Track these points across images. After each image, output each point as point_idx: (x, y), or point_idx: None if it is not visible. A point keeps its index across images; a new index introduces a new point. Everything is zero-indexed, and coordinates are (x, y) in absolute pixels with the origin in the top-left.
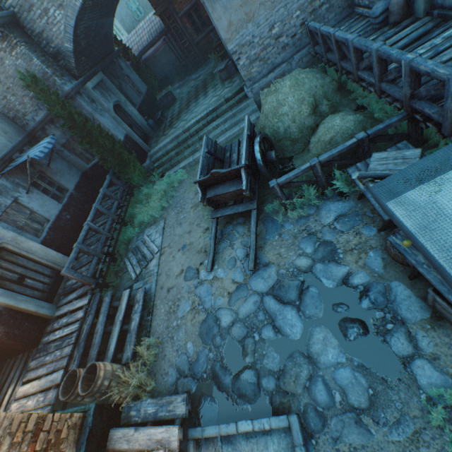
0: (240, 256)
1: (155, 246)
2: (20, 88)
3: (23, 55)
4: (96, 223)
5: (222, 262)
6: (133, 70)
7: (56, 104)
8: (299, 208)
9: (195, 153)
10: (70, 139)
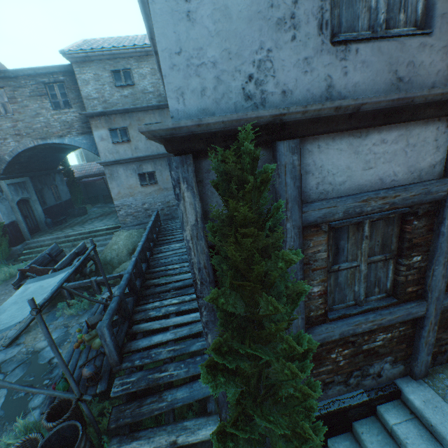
0: (9, 335)
1: None
2: None
3: None
4: None
5: None
6: (65, 184)
7: None
8: (75, 308)
9: None
10: None
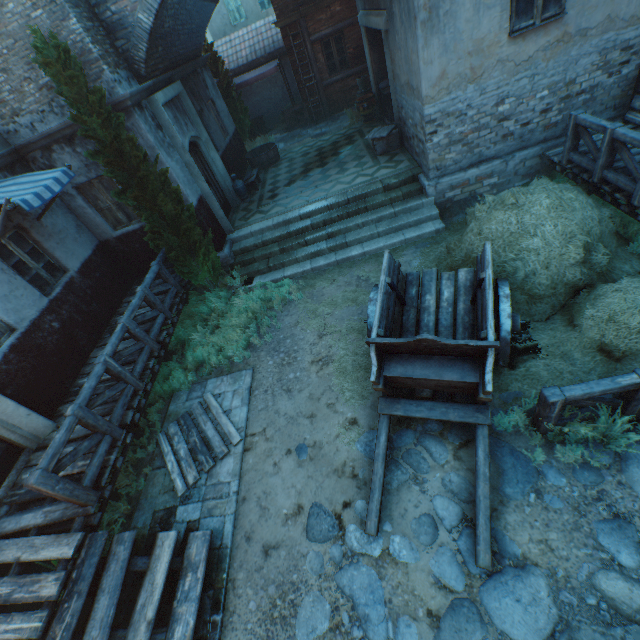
0: (446, 518)
1: (234, 426)
2: (22, 62)
3: (51, 3)
4: (120, 359)
5: (401, 518)
6: (220, 95)
7: (93, 114)
8: (583, 448)
9: (315, 258)
10: (96, 180)
